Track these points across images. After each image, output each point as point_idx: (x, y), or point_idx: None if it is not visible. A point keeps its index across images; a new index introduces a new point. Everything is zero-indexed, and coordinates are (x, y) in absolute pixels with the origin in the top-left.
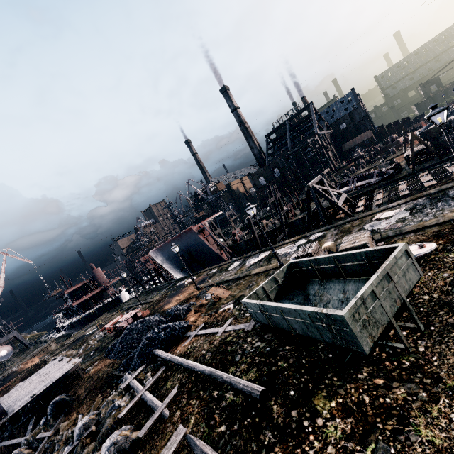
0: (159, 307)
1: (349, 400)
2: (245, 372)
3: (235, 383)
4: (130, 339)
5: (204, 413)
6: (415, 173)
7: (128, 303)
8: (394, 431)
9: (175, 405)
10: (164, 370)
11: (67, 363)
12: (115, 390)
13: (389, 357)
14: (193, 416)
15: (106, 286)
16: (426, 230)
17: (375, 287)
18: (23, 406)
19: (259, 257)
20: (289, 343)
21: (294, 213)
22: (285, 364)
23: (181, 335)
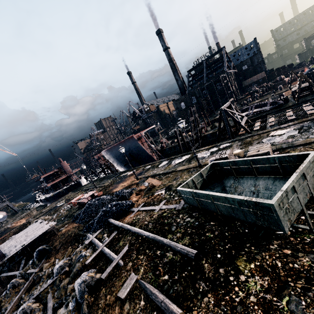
0: (110, 190)
1: (265, 264)
2: (181, 239)
3: (174, 246)
4: (90, 211)
5: (151, 265)
6: (298, 104)
7: (86, 186)
8: (303, 289)
9: (127, 258)
10: (116, 233)
11: (46, 225)
12: (81, 244)
13: (293, 234)
14: (142, 267)
15: (70, 174)
16: (313, 145)
17: (295, 183)
18: (16, 251)
19: (182, 159)
20: (213, 220)
21: (206, 130)
22: (212, 235)
23: (127, 210)
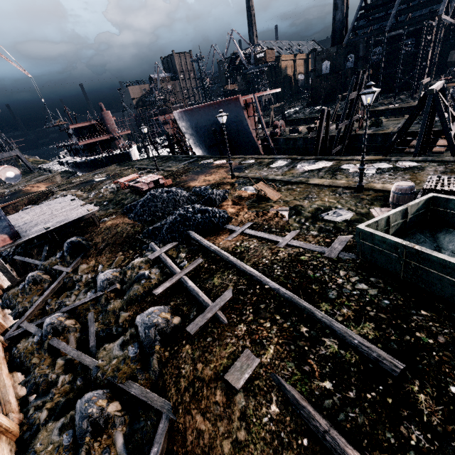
0: (183, 181)
1: None
2: (354, 322)
3: (343, 333)
4: (153, 206)
5: (290, 349)
6: None
7: (140, 163)
8: None
9: (235, 314)
10: (205, 260)
11: (81, 206)
12: (140, 255)
13: None
14: (271, 345)
15: (115, 135)
16: None
17: None
18: (37, 235)
19: (317, 165)
20: (424, 309)
21: (360, 125)
22: (430, 340)
23: (221, 225)
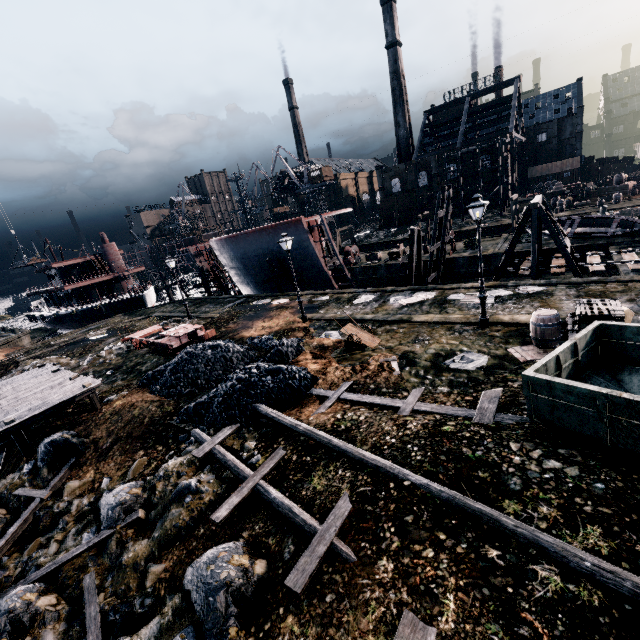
0: (231, 330)
1: None
2: (567, 528)
3: (560, 551)
4: (192, 370)
5: (483, 596)
6: None
7: (161, 309)
8: None
9: (366, 541)
10: (291, 449)
11: (71, 381)
12: (176, 453)
13: None
14: (448, 593)
15: (121, 274)
16: None
17: None
18: None
19: (416, 297)
20: None
21: (453, 247)
22: None
23: (303, 390)
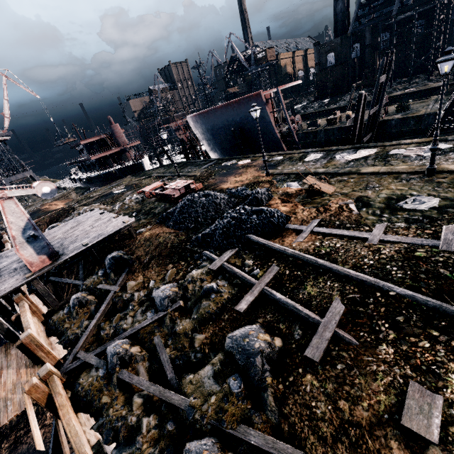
0: (212, 184)
1: None
2: None
3: None
4: (193, 212)
5: None
6: None
7: (156, 171)
8: None
9: (364, 331)
10: (283, 266)
11: (114, 219)
12: (195, 266)
13: None
14: (450, 374)
15: (125, 147)
16: None
17: None
18: (76, 252)
19: (359, 153)
20: None
21: (386, 111)
22: None
23: (281, 225)
